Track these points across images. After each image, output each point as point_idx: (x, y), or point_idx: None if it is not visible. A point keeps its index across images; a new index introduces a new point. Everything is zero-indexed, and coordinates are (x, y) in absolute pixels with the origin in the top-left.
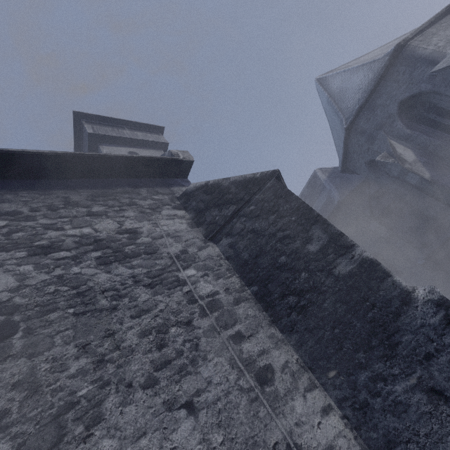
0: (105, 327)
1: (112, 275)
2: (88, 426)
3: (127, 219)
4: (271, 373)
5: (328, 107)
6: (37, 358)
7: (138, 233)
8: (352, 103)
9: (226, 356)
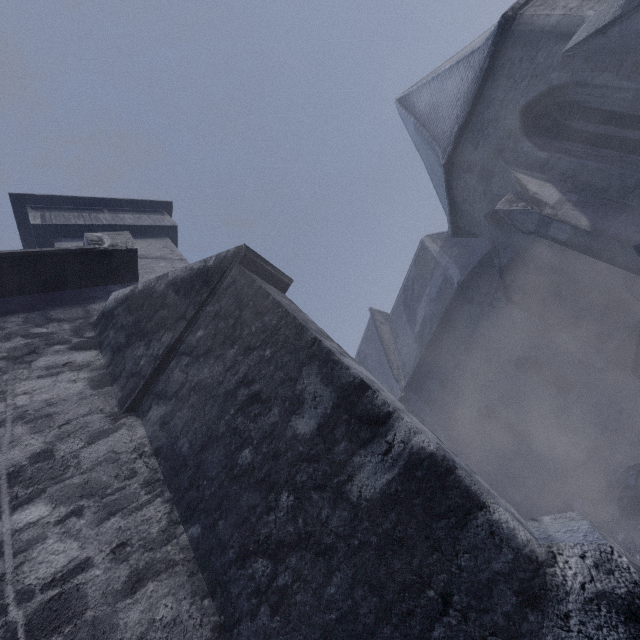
0: None
1: None
2: None
3: None
4: None
5: (418, 138)
6: None
7: None
8: (449, 125)
9: None
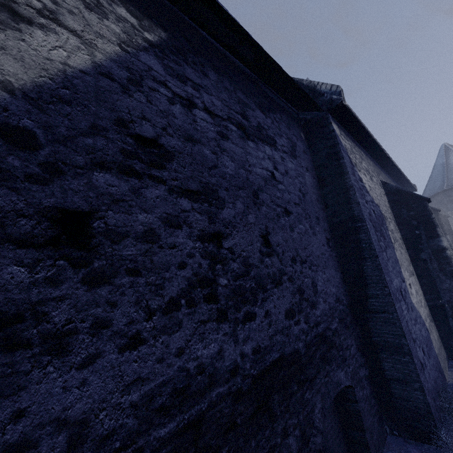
0: None
1: None
2: None
3: None
4: None
5: (440, 167)
6: None
7: None
8: None
9: None
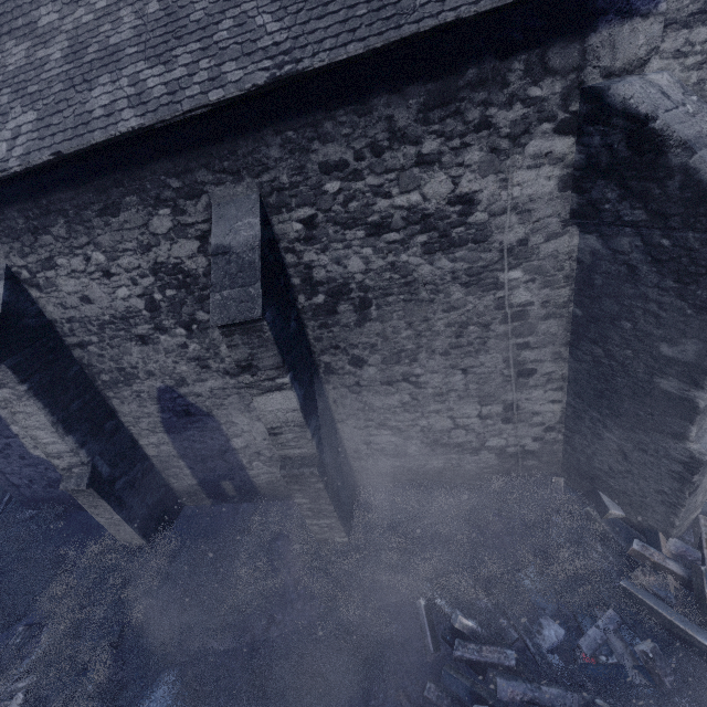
0: (423, 314)
1: (434, 269)
2: (411, 361)
3: (466, 172)
4: (532, 373)
5: None
6: (385, 324)
7: (473, 204)
8: None
9: (504, 355)
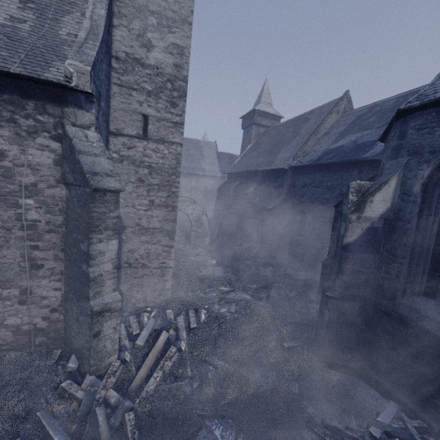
0: None
1: None
2: None
3: (0, 138)
4: (41, 267)
5: None
6: None
7: (4, 156)
8: None
9: (21, 251)
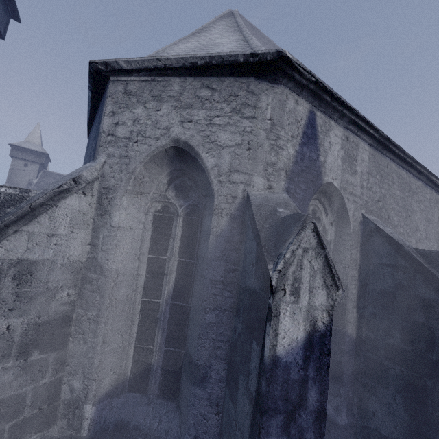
0: None
1: None
2: None
3: None
4: None
5: None
6: None
7: None
8: None
9: None
